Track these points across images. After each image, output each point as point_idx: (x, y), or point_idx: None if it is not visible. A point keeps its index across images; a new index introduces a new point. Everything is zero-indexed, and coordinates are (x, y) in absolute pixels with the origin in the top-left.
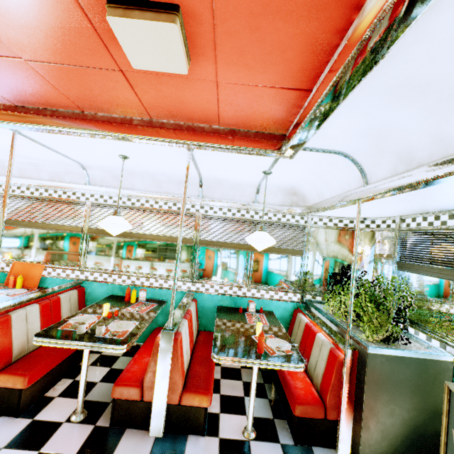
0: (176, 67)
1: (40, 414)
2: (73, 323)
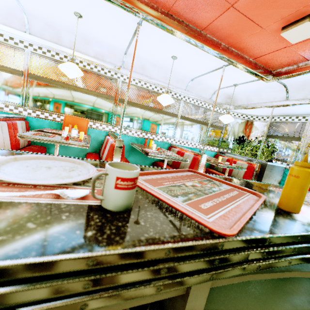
0: (294, 41)
1: None
2: (151, 151)
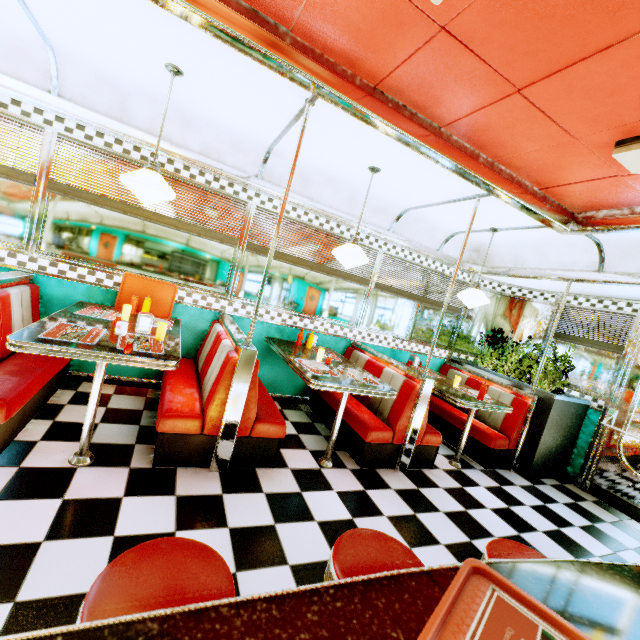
0: (638, 169)
1: (289, 464)
2: (315, 368)
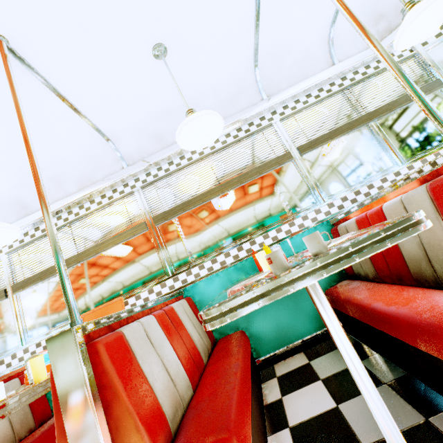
0: None
1: None
2: (240, 286)
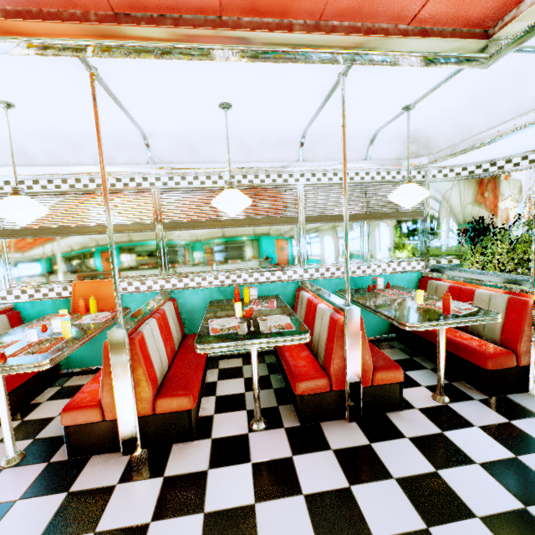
0: None
1: (214, 433)
2: (219, 327)
